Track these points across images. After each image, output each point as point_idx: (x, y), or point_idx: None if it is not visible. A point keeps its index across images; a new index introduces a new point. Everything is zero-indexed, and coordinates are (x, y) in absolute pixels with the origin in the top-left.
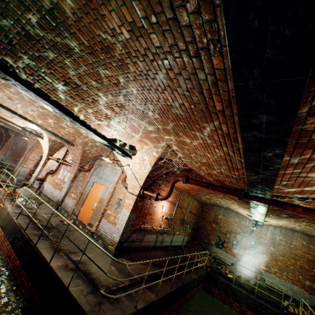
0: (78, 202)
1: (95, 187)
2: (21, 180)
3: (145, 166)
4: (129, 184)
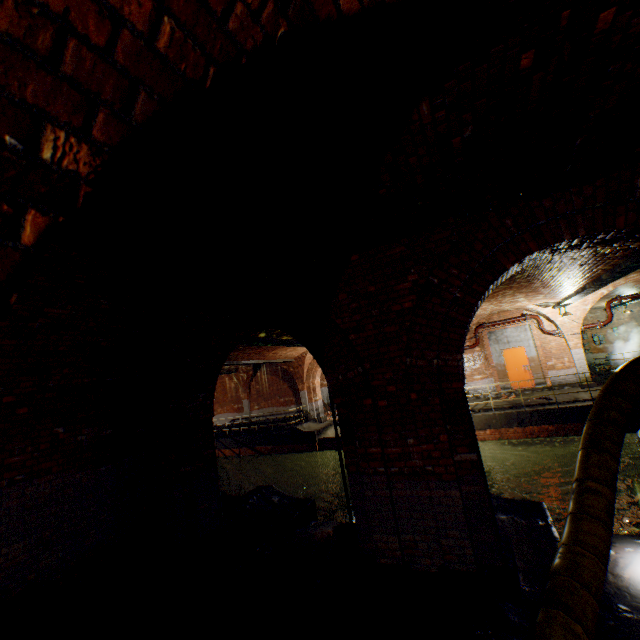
0: (497, 377)
1: (508, 354)
2: (325, 418)
3: (585, 305)
4: (562, 329)
